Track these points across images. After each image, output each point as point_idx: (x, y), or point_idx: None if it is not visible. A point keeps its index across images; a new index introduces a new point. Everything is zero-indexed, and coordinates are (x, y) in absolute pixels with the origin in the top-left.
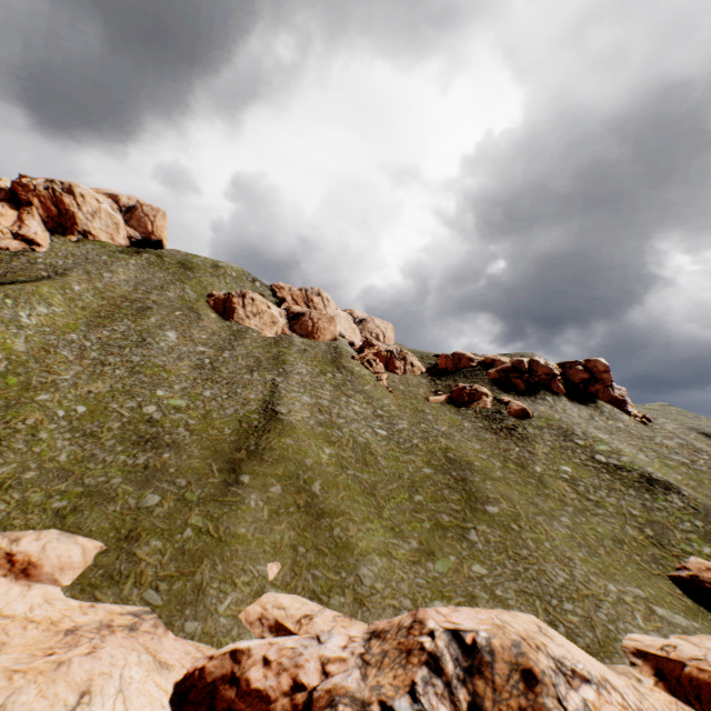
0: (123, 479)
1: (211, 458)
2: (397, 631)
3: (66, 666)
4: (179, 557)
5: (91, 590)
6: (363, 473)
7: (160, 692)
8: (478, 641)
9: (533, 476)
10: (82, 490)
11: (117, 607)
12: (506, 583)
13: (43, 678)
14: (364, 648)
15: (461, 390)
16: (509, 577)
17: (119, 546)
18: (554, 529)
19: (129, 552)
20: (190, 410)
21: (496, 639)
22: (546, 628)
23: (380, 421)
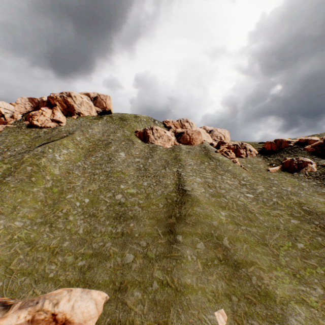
0: (112, 243)
1: (156, 225)
2: None
3: None
4: (153, 307)
5: None
6: (252, 228)
7: None
8: None
9: None
10: (92, 252)
11: None
12: None
13: None
14: None
15: (290, 162)
16: None
17: (116, 296)
18: None
19: (122, 302)
20: (138, 194)
21: None
22: None
23: (245, 188)
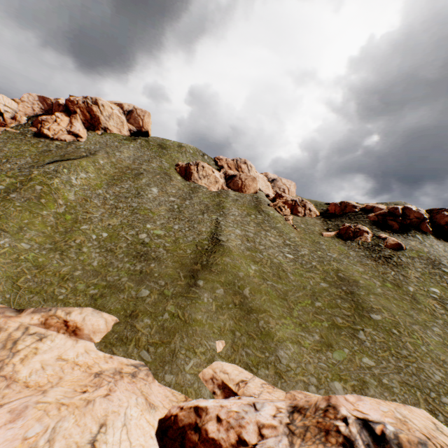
0: (128, 278)
1: (179, 268)
2: (314, 411)
3: (91, 404)
4: (161, 331)
5: (110, 347)
6: (278, 284)
7: (149, 427)
8: (386, 433)
9: (407, 294)
10: (105, 284)
11: (125, 359)
12: (390, 375)
13: (78, 411)
14: (289, 419)
15: (347, 228)
16: (393, 370)
17: (126, 320)
18: (428, 336)
19: (131, 325)
20: (166, 237)
21: (402, 435)
22: (440, 425)
23: (288, 248)
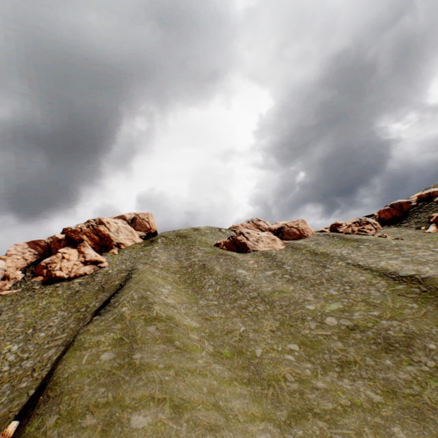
0: None
1: None
2: None
3: None
4: None
5: None
6: None
7: None
8: None
9: None
10: None
11: None
12: None
13: None
14: None
15: None
16: None
17: None
18: None
19: None
20: (352, 307)
21: None
22: None
23: None
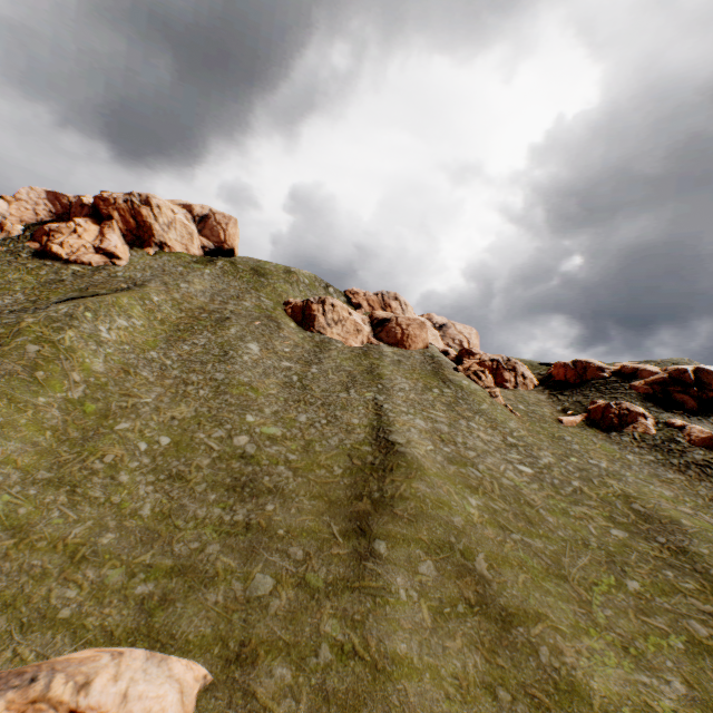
0: (221, 545)
1: (327, 512)
2: None
3: None
4: (321, 707)
5: None
6: (533, 538)
7: None
8: None
9: None
10: (171, 564)
11: None
12: None
13: None
14: None
15: (604, 409)
16: None
17: (228, 675)
18: None
19: (245, 691)
20: (287, 440)
21: None
22: None
23: (516, 453)
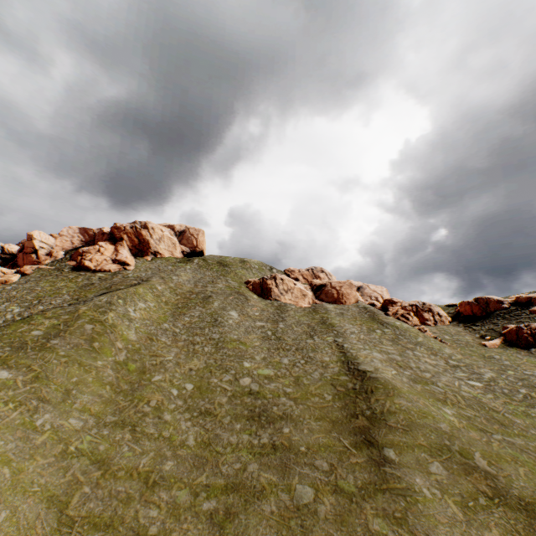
0: (259, 464)
1: (333, 430)
2: None
3: None
4: None
5: None
6: (513, 437)
7: None
8: None
9: None
10: (224, 482)
11: None
12: None
13: None
14: None
15: (517, 331)
16: None
17: None
18: None
19: None
20: (280, 378)
21: None
22: None
23: (461, 372)
